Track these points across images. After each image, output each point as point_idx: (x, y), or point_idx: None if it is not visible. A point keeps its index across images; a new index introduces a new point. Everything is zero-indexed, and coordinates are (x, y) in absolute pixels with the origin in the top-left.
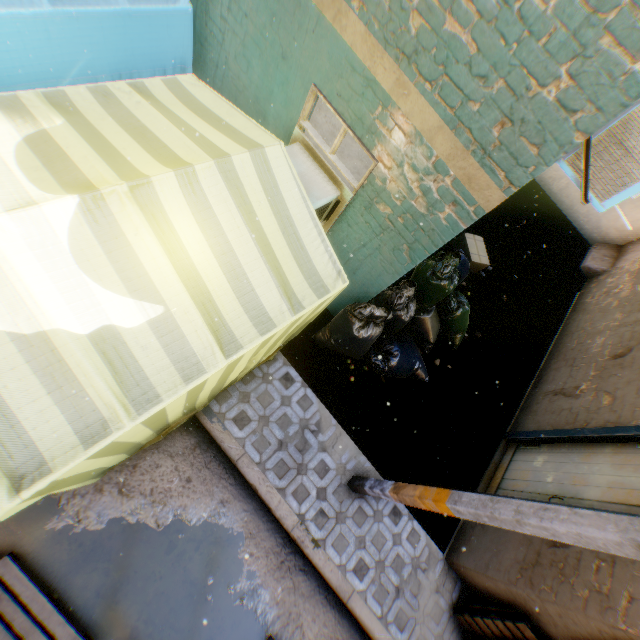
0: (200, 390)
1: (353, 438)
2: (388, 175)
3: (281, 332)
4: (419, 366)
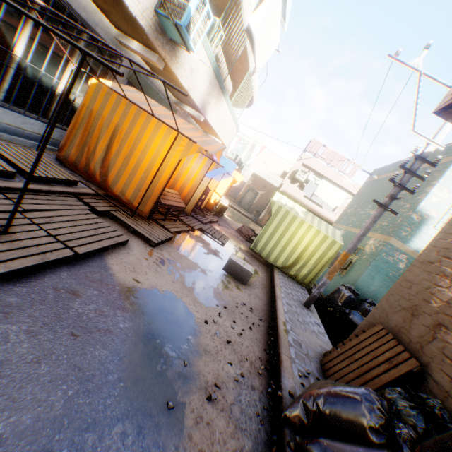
0: (297, 232)
1: (316, 308)
2: (367, 249)
3: (320, 238)
4: None
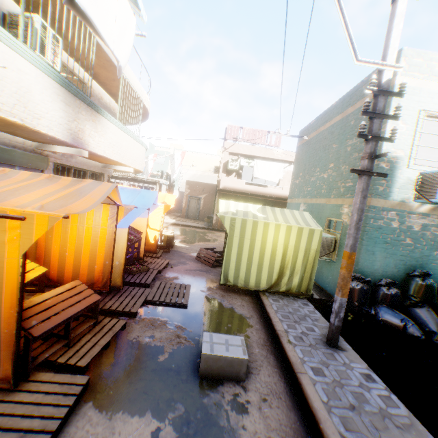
0: (266, 239)
1: (340, 334)
2: (346, 220)
3: (295, 234)
4: (408, 322)
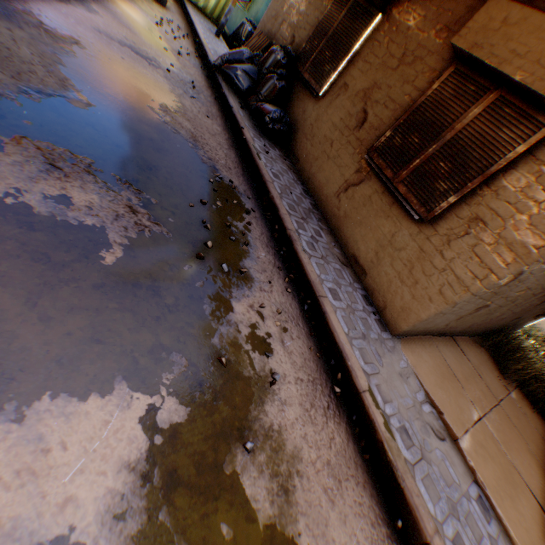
0: None
1: (225, 42)
2: None
3: None
4: None
